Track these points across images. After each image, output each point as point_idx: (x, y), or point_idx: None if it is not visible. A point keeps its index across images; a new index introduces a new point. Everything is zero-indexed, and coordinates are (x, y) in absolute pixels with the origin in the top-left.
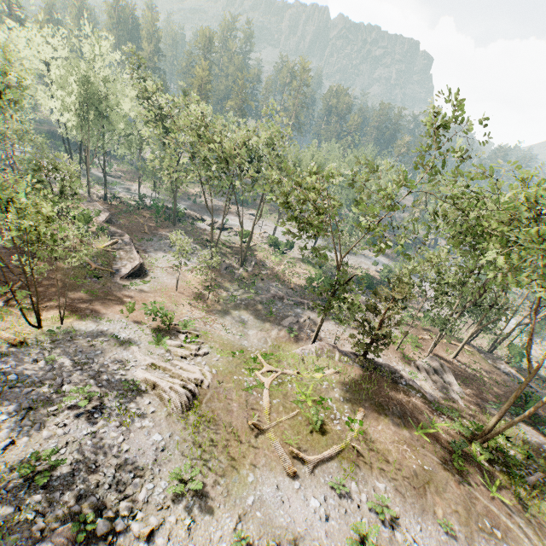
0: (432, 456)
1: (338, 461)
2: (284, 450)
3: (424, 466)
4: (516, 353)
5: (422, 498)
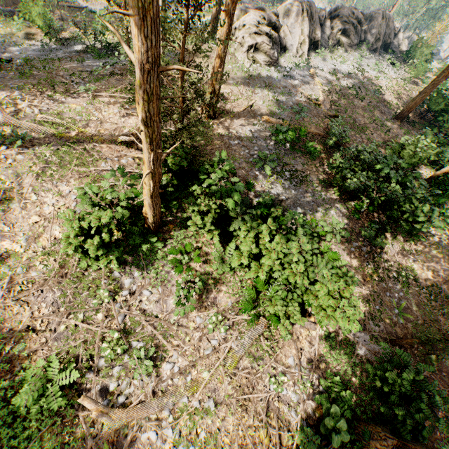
0: None
1: None
2: None
3: None
4: None
5: None
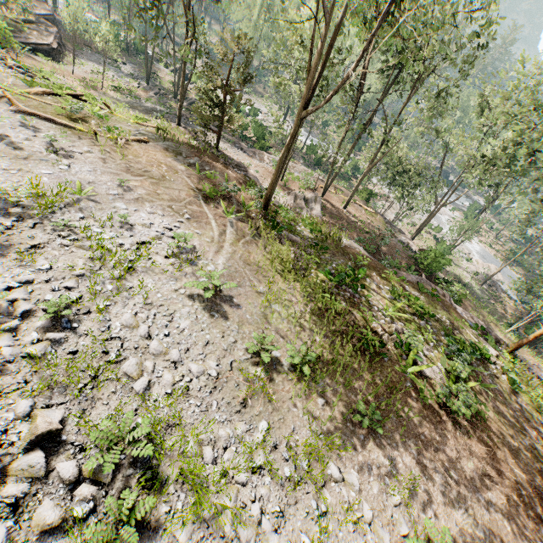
0: (190, 182)
1: (61, 128)
2: (4, 98)
3: (167, 176)
4: (443, 251)
5: (127, 174)
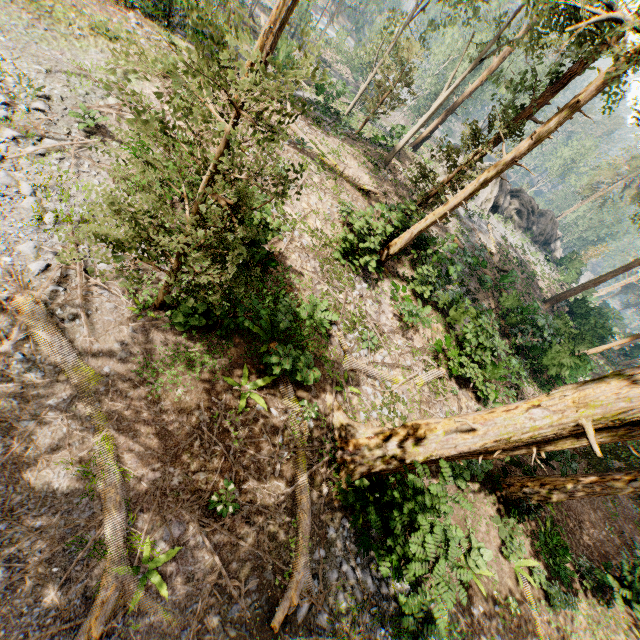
0: None
1: None
2: None
3: None
4: None
5: None
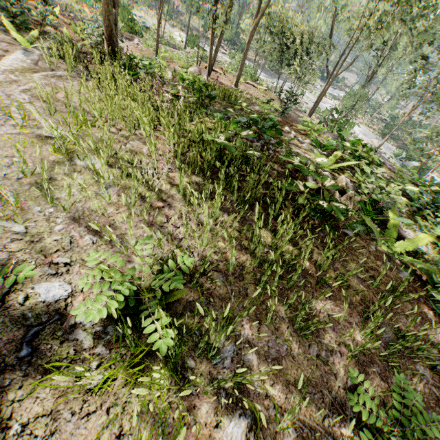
0: None
1: None
2: None
3: None
4: (336, 129)
5: None
